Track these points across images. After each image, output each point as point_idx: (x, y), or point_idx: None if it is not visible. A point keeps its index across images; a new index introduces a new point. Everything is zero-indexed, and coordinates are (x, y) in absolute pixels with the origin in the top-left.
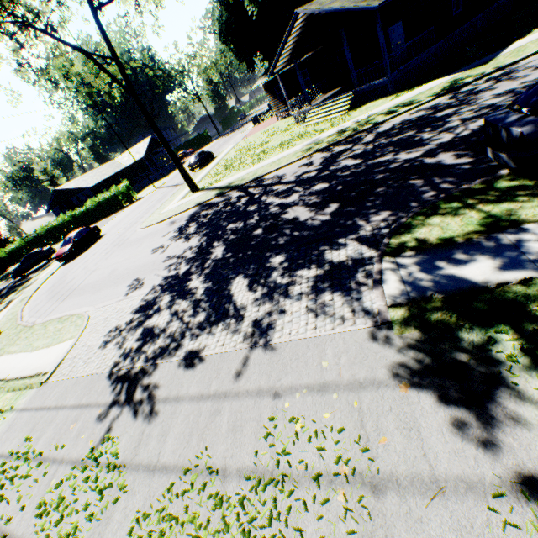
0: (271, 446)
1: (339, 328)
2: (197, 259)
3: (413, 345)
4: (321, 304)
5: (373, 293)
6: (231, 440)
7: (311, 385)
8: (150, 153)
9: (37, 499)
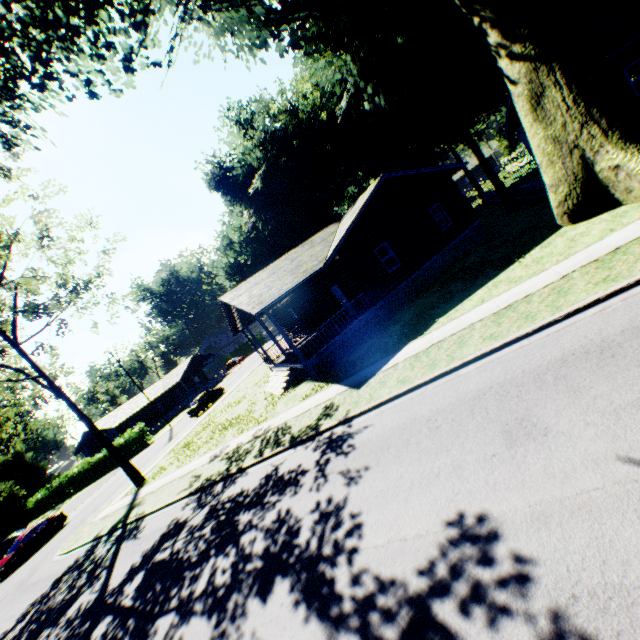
0: None
1: None
2: None
3: None
4: None
5: None
6: None
7: None
8: (189, 373)
9: None
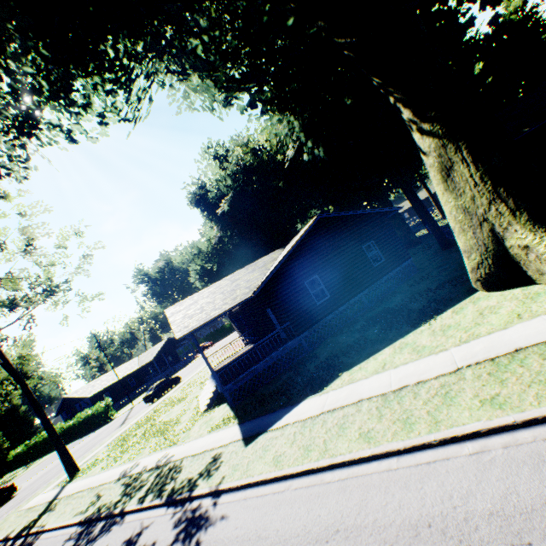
0: None
1: None
2: None
3: None
4: None
5: None
6: None
7: None
8: (162, 353)
9: None
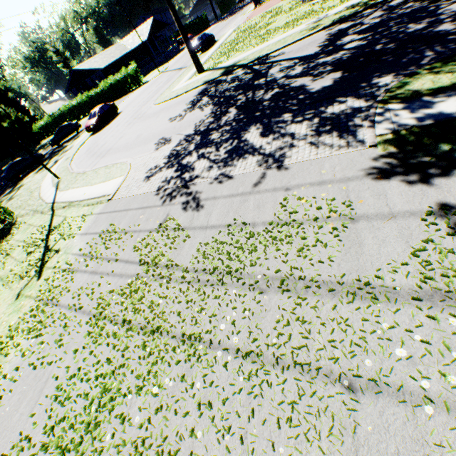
0: (284, 211)
1: (335, 152)
2: (213, 122)
3: (390, 157)
4: (322, 140)
5: (365, 130)
6: (257, 211)
7: (312, 183)
8: (152, 36)
9: (131, 246)
